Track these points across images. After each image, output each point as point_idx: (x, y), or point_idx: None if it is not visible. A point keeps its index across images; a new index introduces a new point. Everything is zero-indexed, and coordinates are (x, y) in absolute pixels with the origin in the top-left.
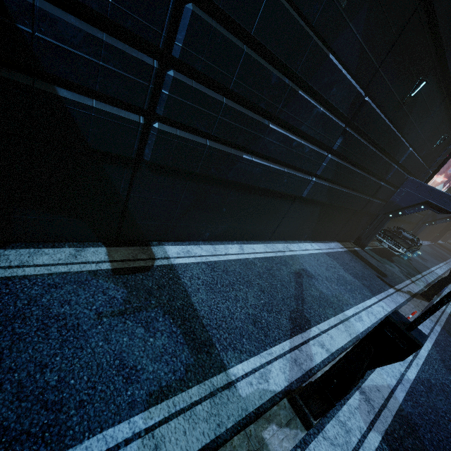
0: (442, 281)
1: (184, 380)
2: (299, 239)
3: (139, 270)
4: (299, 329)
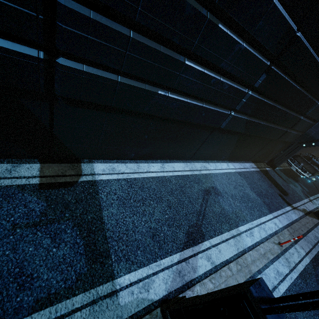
0: None
1: (72, 288)
2: (218, 159)
3: (64, 185)
4: (192, 243)
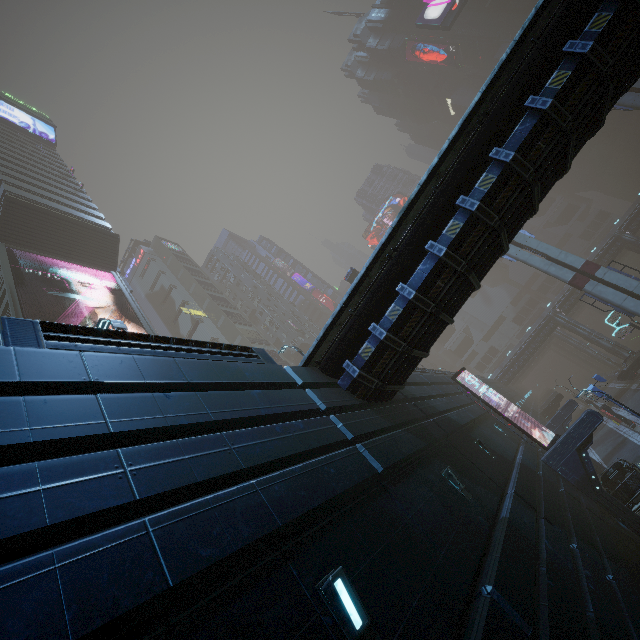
0: None
1: None
2: None
3: None
4: None
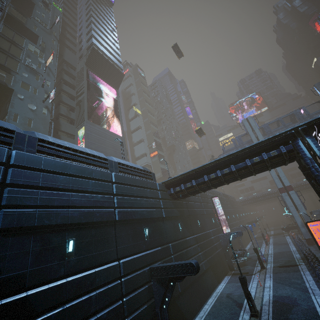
0: (258, 258)
1: None
2: (216, 286)
3: None
4: (241, 306)
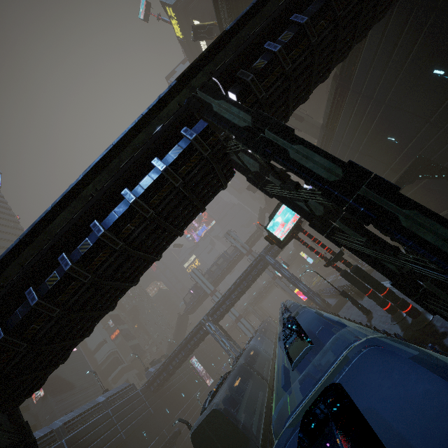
0: None
1: None
2: None
3: None
4: None
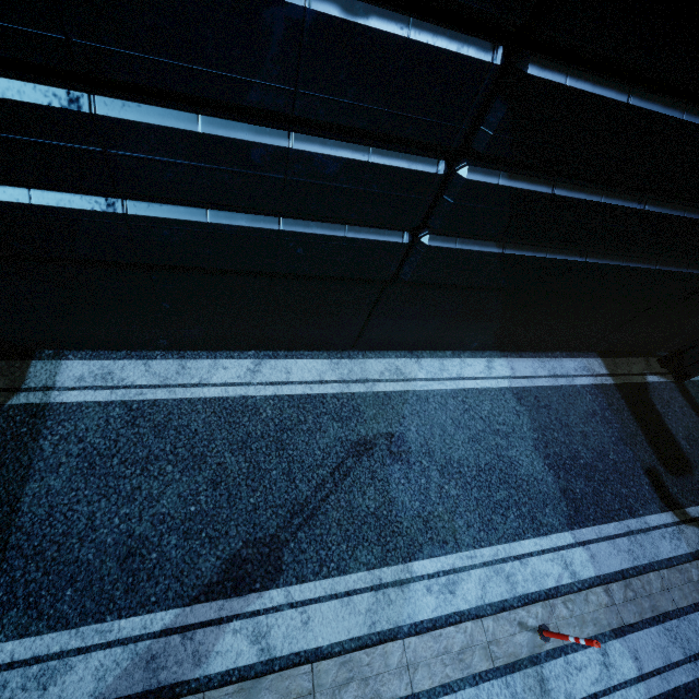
0: None
1: None
2: (456, 348)
3: None
4: (230, 588)
